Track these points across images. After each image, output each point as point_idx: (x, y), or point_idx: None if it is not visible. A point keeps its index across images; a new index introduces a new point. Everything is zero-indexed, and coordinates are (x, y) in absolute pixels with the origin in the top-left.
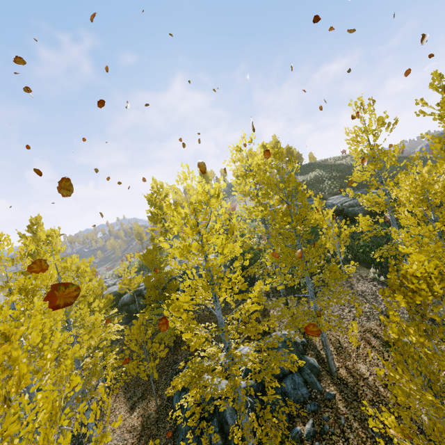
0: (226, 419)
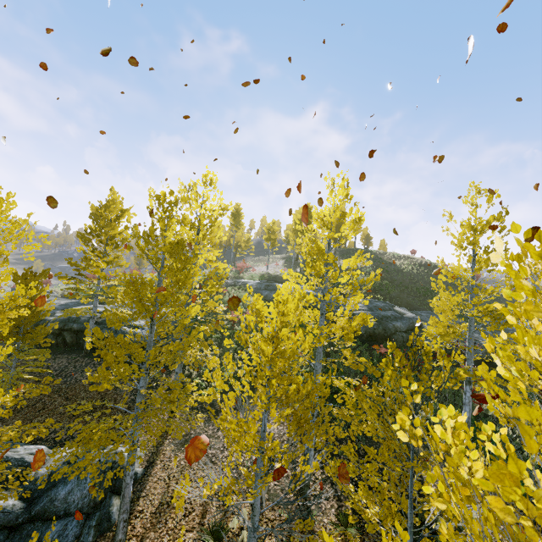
0: None
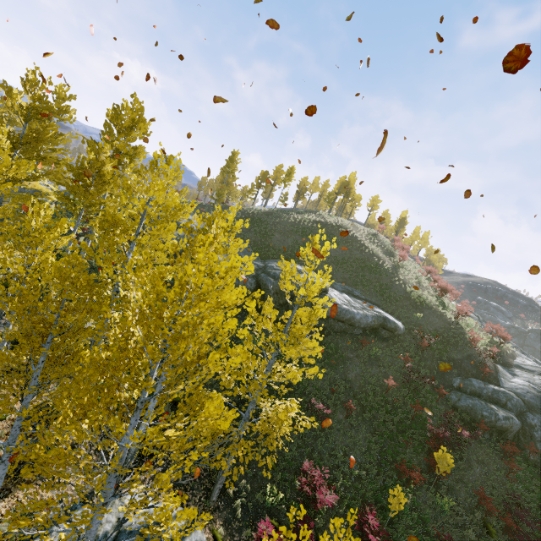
0: None
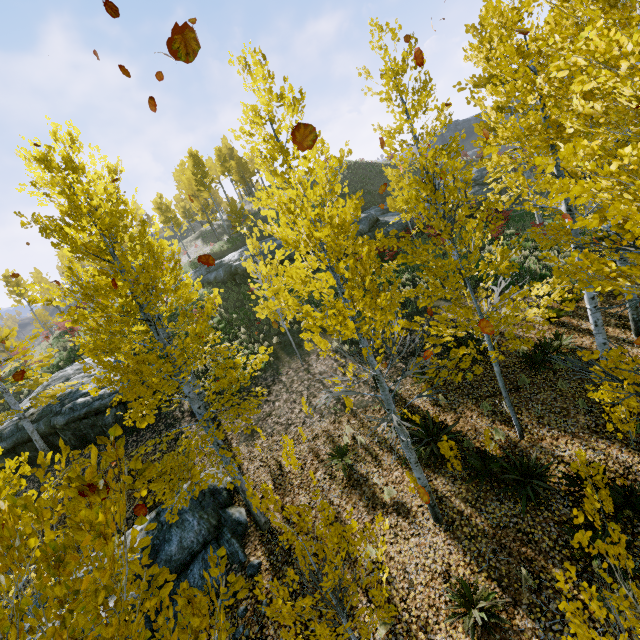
0: None
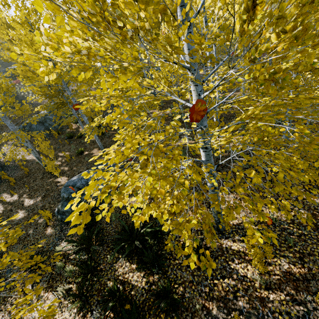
0: (51, 118)
